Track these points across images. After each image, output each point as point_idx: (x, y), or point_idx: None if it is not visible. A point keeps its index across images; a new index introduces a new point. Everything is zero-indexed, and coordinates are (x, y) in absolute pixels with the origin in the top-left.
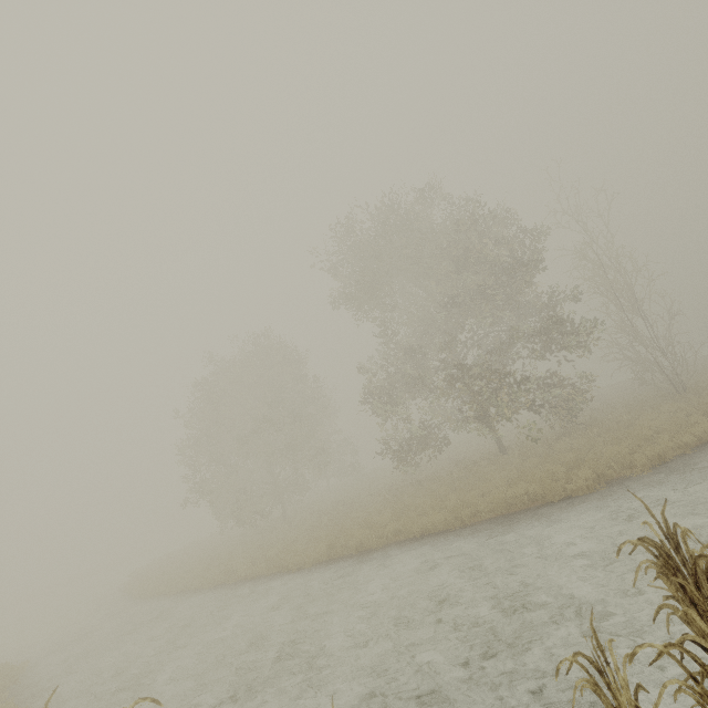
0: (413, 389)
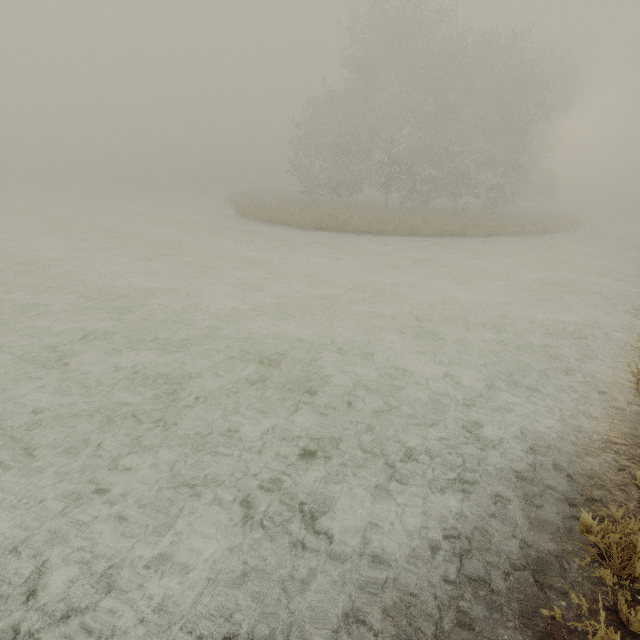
0: None
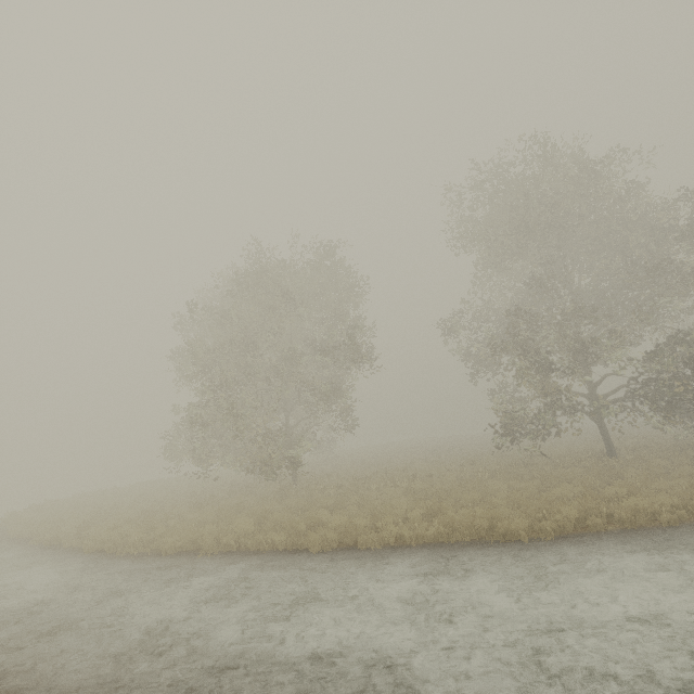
0: (489, 367)
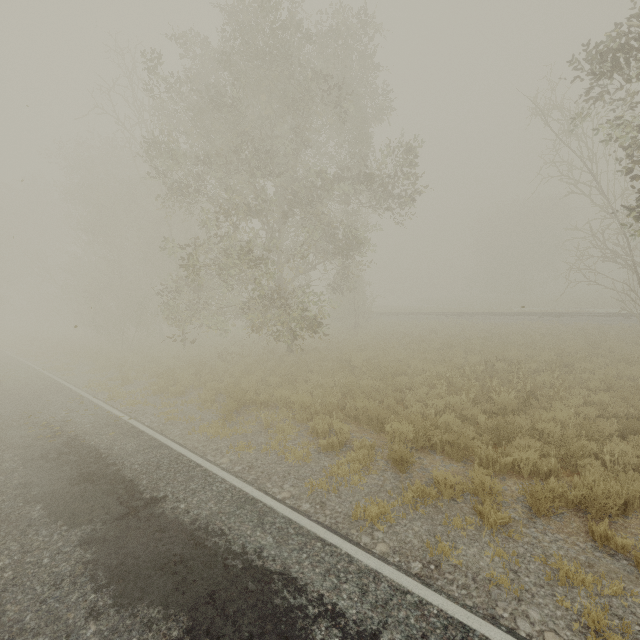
0: None
